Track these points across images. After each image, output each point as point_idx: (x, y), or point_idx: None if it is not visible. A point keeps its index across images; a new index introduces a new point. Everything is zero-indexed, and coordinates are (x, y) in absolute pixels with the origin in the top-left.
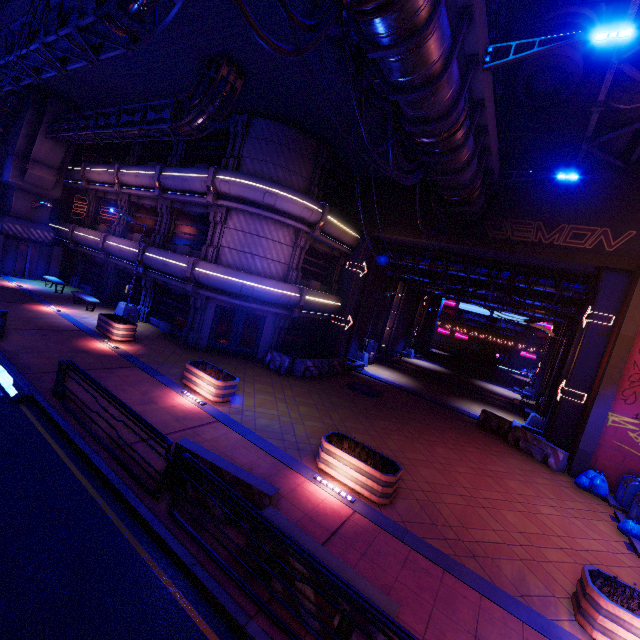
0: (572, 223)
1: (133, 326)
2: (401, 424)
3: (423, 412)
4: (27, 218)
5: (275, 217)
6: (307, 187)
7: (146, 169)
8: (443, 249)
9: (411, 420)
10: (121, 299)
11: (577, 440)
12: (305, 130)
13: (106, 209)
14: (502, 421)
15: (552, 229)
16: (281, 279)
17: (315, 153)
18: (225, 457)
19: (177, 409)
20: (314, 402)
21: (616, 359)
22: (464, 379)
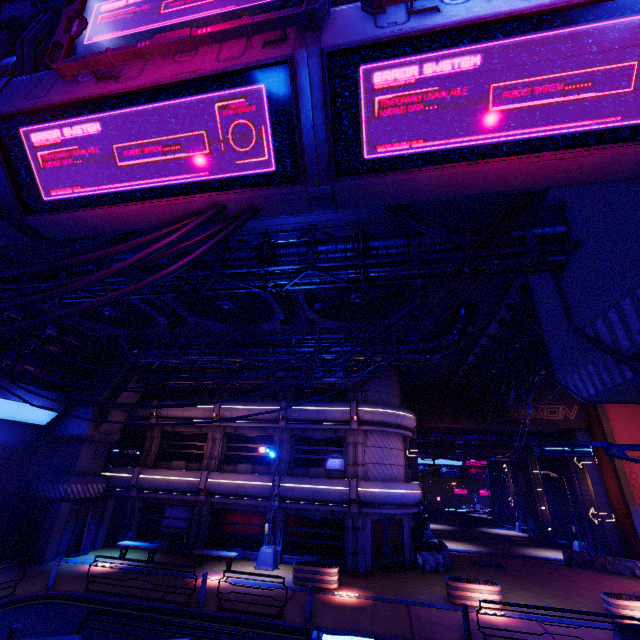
0: (545, 405)
1: (338, 566)
2: (559, 581)
3: (539, 567)
4: (86, 472)
5: (402, 431)
6: (400, 403)
7: (263, 404)
8: (468, 428)
9: (552, 576)
10: (220, 545)
11: (631, 550)
12: (391, 366)
13: (177, 443)
14: (581, 554)
15: (537, 409)
16: (404, 480)
17: (399, 380)
18: (599, 639)
19: (509, 623)
20: (509, 586)
21: (625, 485)
22: (475, 530)
